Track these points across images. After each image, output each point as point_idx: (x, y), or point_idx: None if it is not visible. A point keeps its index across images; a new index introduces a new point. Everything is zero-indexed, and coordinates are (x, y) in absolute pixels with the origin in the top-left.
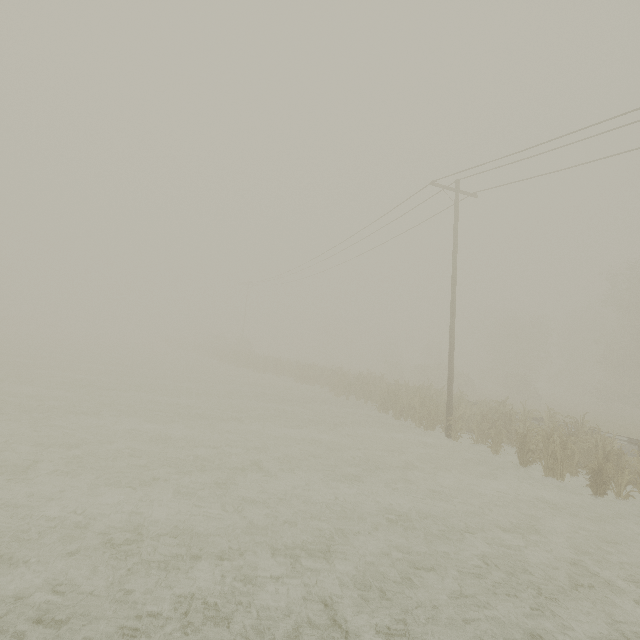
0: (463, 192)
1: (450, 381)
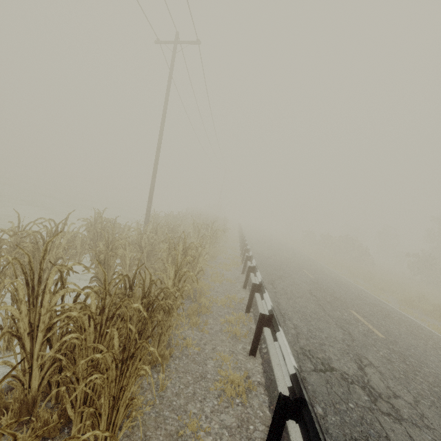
0: (184, 42)
1: (148, 196)
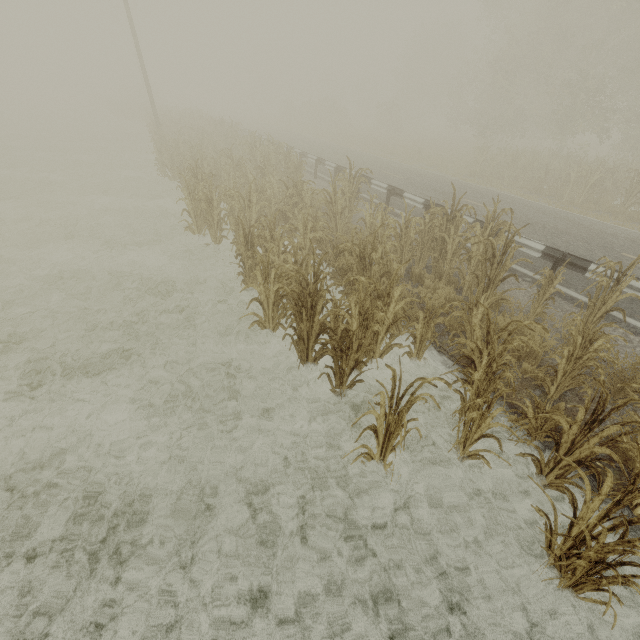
0: None
1: (151, 104)
